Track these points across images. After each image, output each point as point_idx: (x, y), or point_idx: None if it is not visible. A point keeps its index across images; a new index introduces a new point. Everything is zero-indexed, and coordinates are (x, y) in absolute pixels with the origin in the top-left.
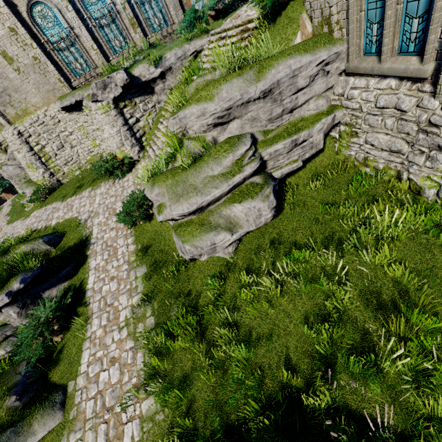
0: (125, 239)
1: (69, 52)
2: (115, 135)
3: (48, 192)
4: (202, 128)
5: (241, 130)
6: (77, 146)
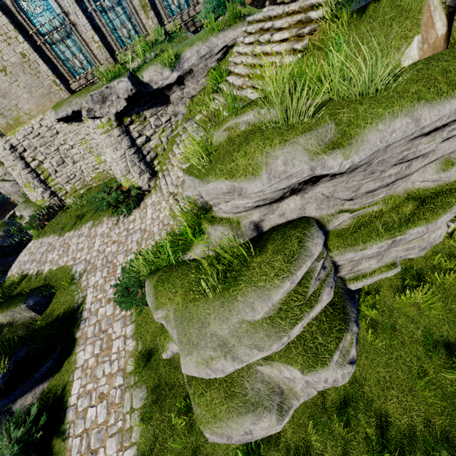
0: (123, 326)
1: (65, 46)
2: (119, 160)
3: (47, 217)
4: (235, 209)
5: (300, 212)
6: (79, 161)
